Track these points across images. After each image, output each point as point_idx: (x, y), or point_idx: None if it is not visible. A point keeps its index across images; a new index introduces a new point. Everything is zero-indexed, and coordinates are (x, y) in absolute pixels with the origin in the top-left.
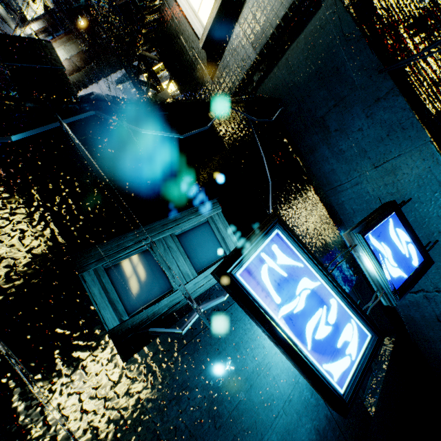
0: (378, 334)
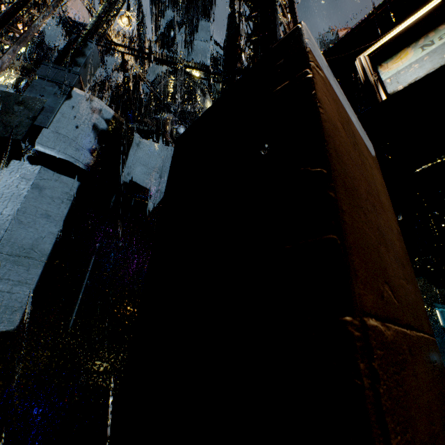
0: None
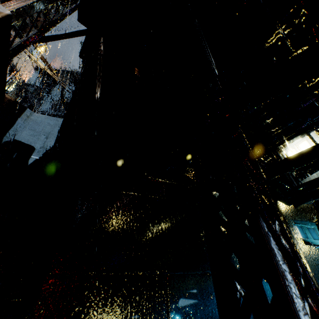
0: None
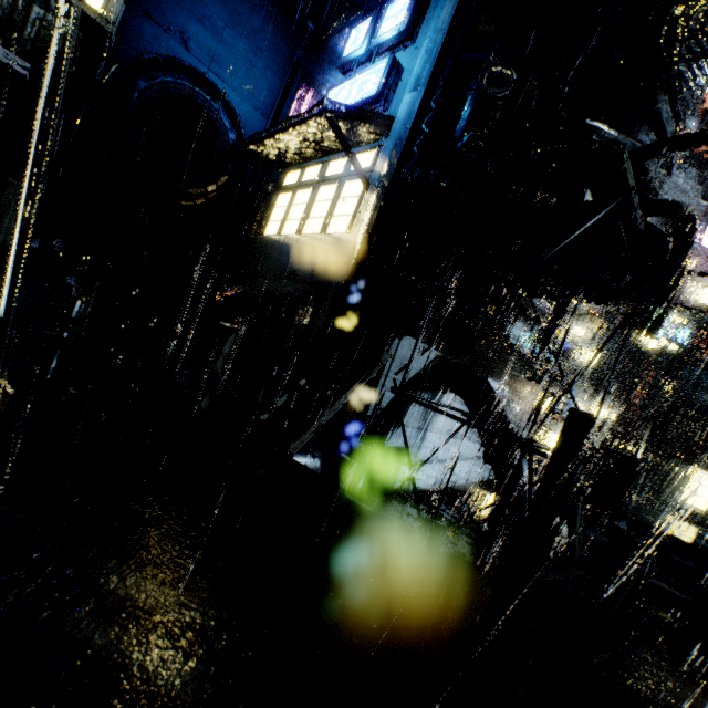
0: None
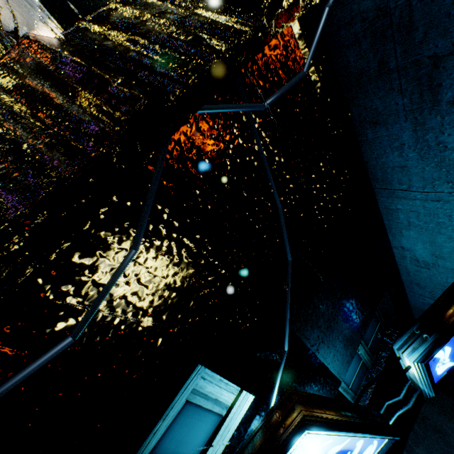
0: (397, 439)
